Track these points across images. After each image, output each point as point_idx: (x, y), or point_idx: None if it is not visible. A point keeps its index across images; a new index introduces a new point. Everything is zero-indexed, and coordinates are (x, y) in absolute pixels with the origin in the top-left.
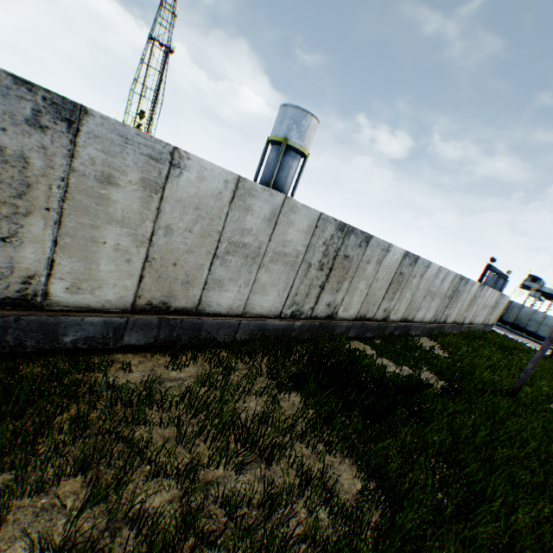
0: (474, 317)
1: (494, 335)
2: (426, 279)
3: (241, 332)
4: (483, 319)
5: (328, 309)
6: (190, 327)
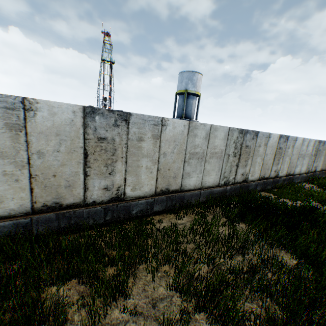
0: None
1: None
2: (296, 147)
3: (202, 197)
4: None
5: (243, 177)
6: (179, 199)
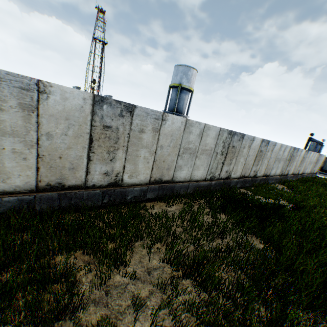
0: (304, 169)
1: (318, 179)
2: (274, 152)
3: (189, 189)
4: (310, 170)
5: (226, 174)
6: (170, 189)
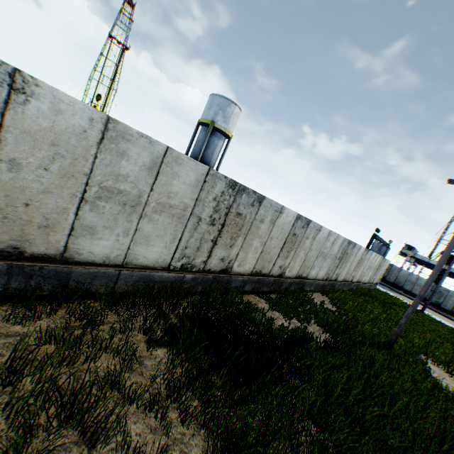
0: (362, 276)
1: (378, 292)
2: (318, 241)
3: (122, 283)
4: (369, 278)
5: (222, 264)
6: (54, 276)
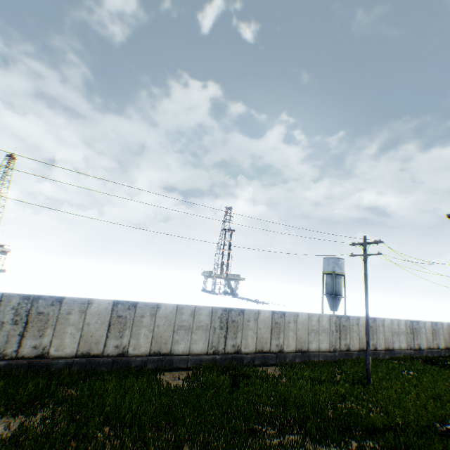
0: None
1: None
2: (444, 329)
3: (401, 354)
4: None
5: (417, 346)
6: (392, 353)
